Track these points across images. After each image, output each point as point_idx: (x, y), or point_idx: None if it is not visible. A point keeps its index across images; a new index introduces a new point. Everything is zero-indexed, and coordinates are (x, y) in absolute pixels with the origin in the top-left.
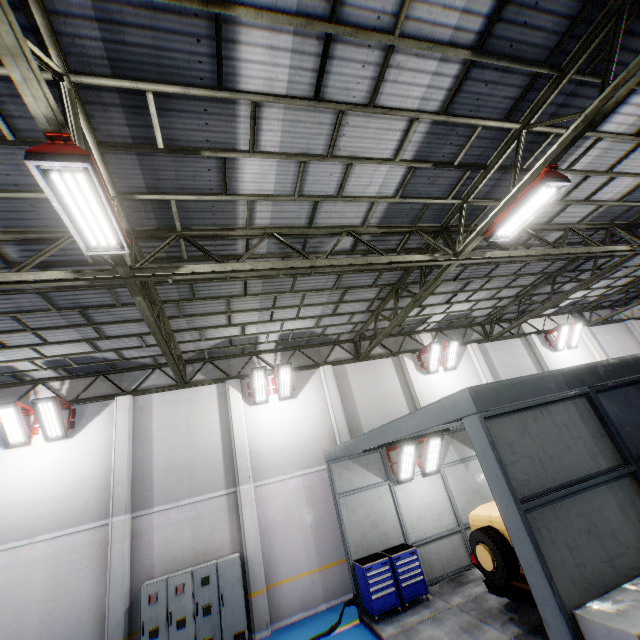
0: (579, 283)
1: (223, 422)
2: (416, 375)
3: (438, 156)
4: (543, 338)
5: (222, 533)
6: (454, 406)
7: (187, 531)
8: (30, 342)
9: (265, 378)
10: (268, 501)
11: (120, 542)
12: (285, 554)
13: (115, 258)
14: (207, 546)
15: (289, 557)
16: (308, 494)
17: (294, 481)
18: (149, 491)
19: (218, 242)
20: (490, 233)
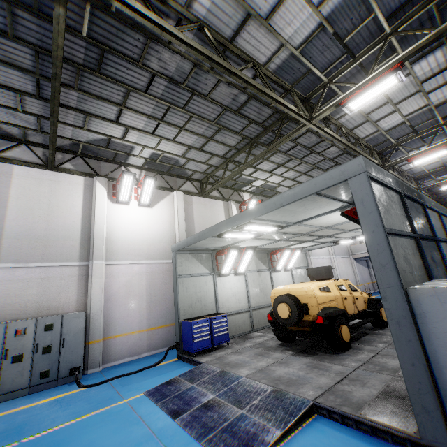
0: None
1: (85, 209)
2: None
3: (339, 27)
4: None
5: (69, 295)
6: (342, 172)
7: (34, 288)
8: None
9: (132, 183)
10: (115, 277)
11: None
12: (122, 317)
13: None
14: (53, 303)
15: (125, 319)
16: (148, 277)
17: (139, 266)
18: None
19: None
20: (345, 103)
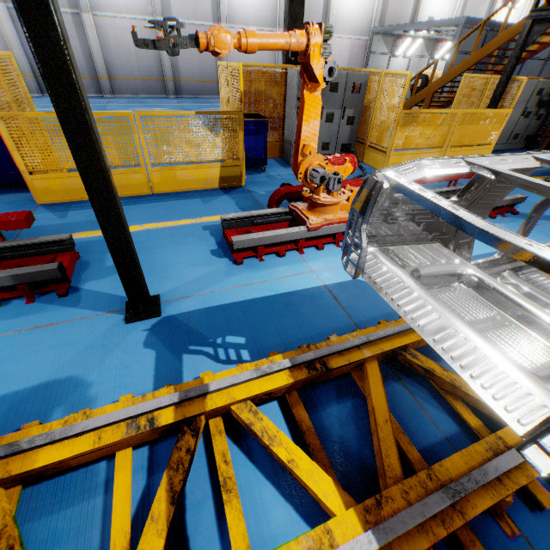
0: None
1: None
2: None
3: None
4: None
5: None
6: (459, 22)
7: None
8: None
9: None
10: (335, 47)
11: None
12: None
13: None
14: None
15: None
16: (350, 50)
17: (347, 41)
18: None
19: None
20: None
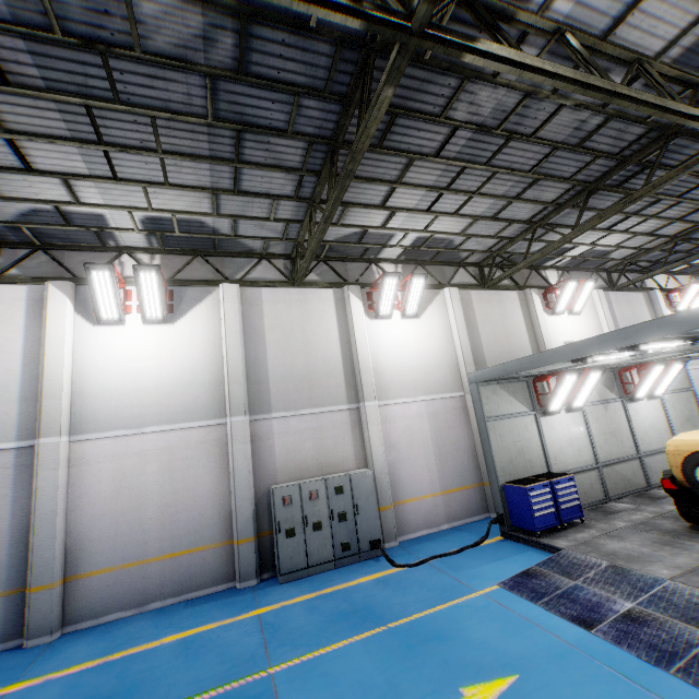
0: None
1: (342, 332)
2: (543, 313)
3: None
4: (664, 296)
5: (346, 448)
6: None
7: (309, 441)
8: (145, 177)
9: (395, 288)
10: (391, 422)
11: (241, 443)
12: (409, 475)
13: None
14: (331, 459)
15: (413, 479)
16: (431, 420)
17: (417, 405)
18: (266, 395)
19: (481, 37)
20: None
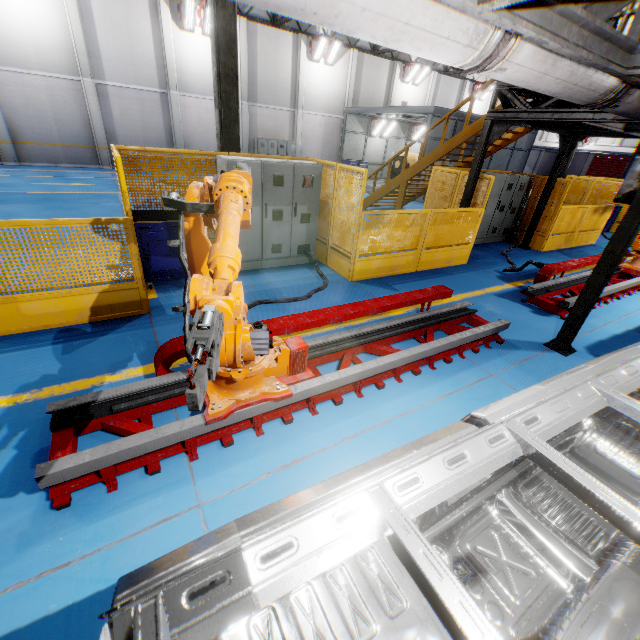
0: None
1: (293, 66)
2: (398, 81)
3: None
4: (472, 86)
5: (286, 130)
6: (428, 110)
7: (272, 122)
8: None
9: (325, 45)
10: (307, 123)
11: (245, 115)
12: (309, 150)
13: None
14: (279, 133)
15: (310, 152)
16: (325, 127)
17: (320, 118)
18: (255, 93)
19: None
20: None
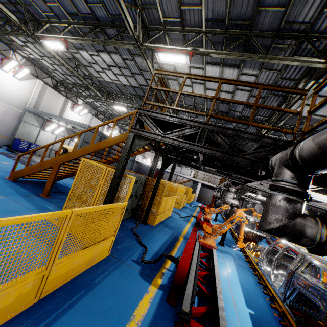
0: (123, 123)
1: None
2: (69, 109)
3: (118, 86)
4: (108, 127)
5: None
6: (85, 125)
7: None
8: None
9: (15, 65)
10: None
11: None
12: None
13: (39, 37)
14: None
15: None
16: (4, 112)
17: (0, 105)
18: None
19: None
20: (113, 105)
